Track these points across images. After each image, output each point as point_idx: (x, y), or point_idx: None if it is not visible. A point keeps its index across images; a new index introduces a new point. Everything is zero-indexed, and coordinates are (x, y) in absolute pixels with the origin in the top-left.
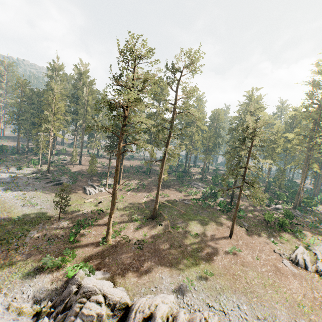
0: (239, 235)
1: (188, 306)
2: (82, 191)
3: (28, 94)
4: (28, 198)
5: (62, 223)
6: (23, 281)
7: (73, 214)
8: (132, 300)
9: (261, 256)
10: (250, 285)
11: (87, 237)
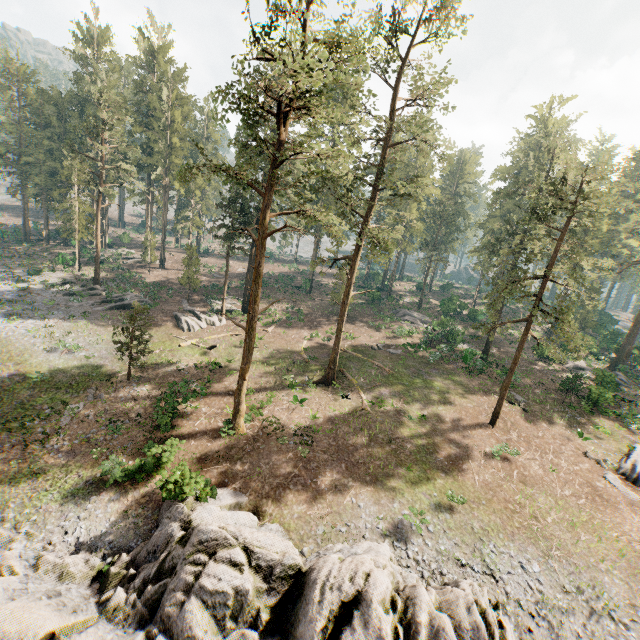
0: (509, 420)
1: (418, 564)
2: (172, 324)
3: (36, 103)
4: (58, 336)
5: (135, 389)
6: (64, 508)
7: (158, 371)
8: (300, 551)
9: (560, 464)
10: (543, 523)
11: (193, 418)
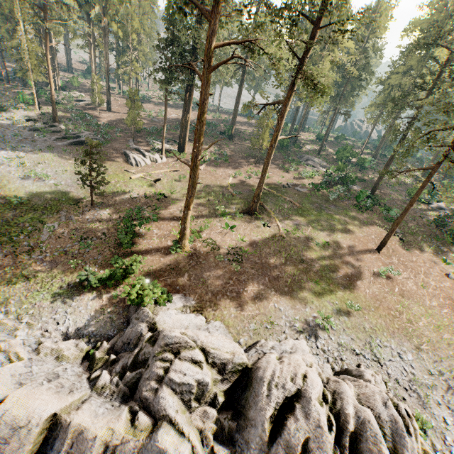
0: (391, 248)
1: (324, 352)
2: (122, 160)
3: None
4: (29, 166)
5: (98, 213)
6: (54, 305)
7: (115, 198)
8: (237, 341)
9: (428, 282)
10: (416, 325)
11: (147, 238)
